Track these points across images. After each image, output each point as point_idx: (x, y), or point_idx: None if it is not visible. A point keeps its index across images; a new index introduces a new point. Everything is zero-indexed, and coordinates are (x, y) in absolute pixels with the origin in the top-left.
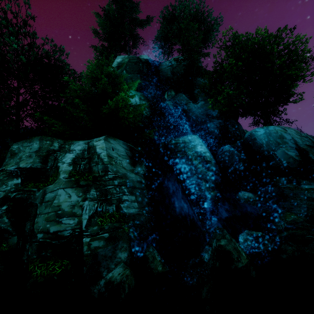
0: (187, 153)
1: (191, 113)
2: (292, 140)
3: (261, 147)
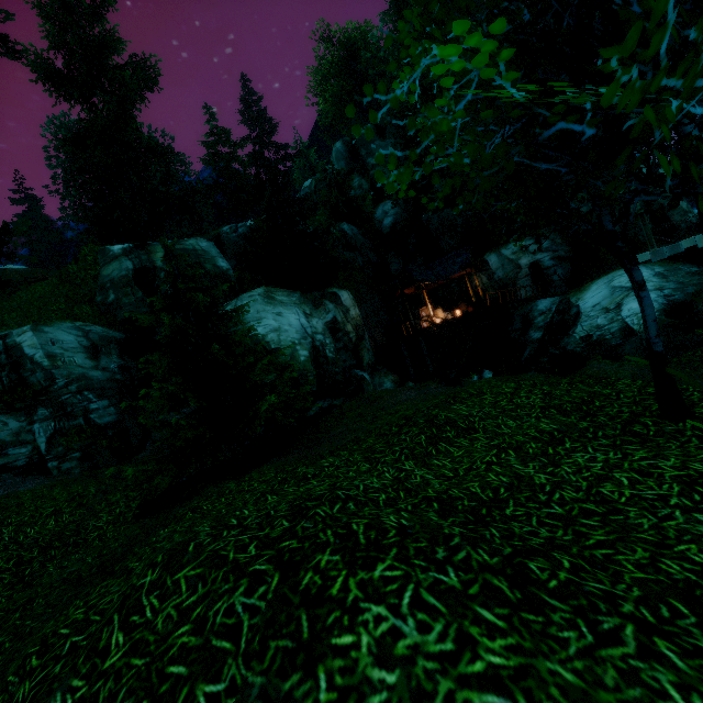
0: None
1: None
2: None
3: None
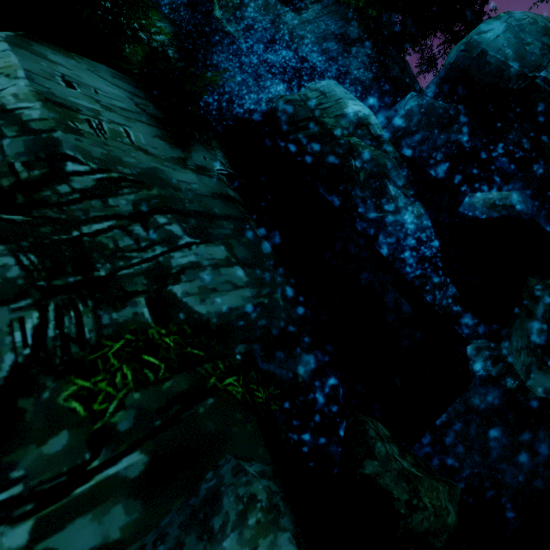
0: (323, 122)
1: (295, 38)
2: None
3: (503, 70)
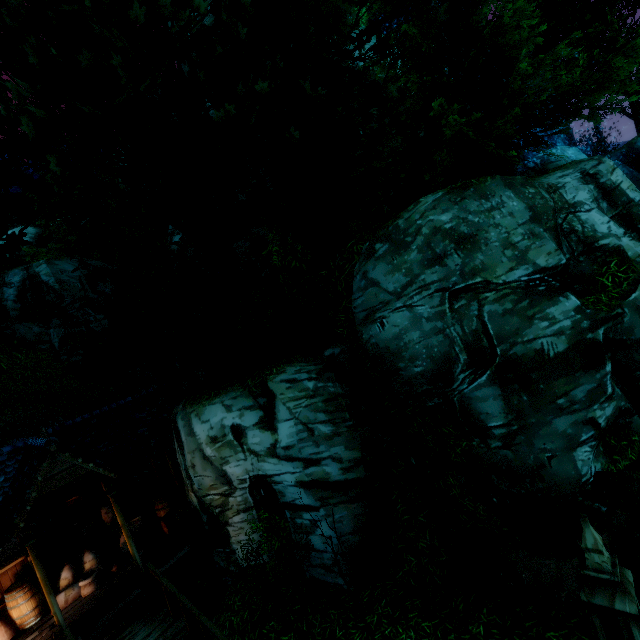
0: None
1: None
2: None
3: None
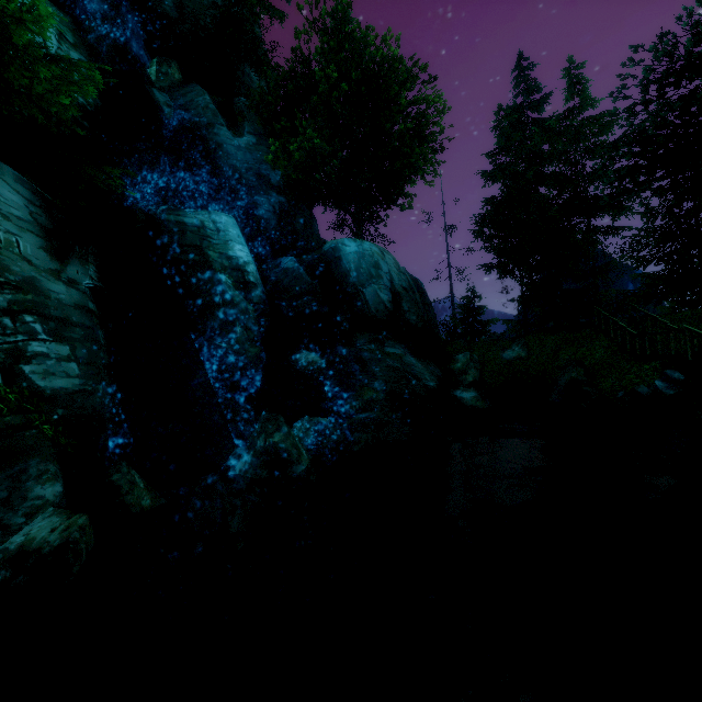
0: (207, 255)
1: (222, 154)
2: (389, 275)
3: (347, 276)
